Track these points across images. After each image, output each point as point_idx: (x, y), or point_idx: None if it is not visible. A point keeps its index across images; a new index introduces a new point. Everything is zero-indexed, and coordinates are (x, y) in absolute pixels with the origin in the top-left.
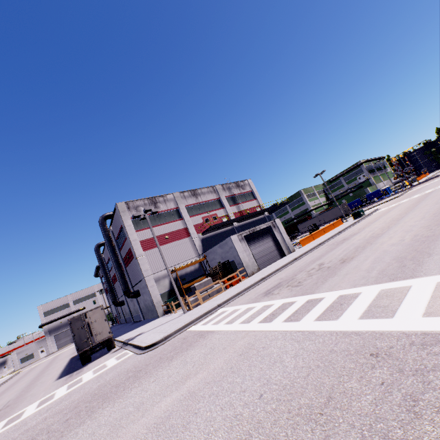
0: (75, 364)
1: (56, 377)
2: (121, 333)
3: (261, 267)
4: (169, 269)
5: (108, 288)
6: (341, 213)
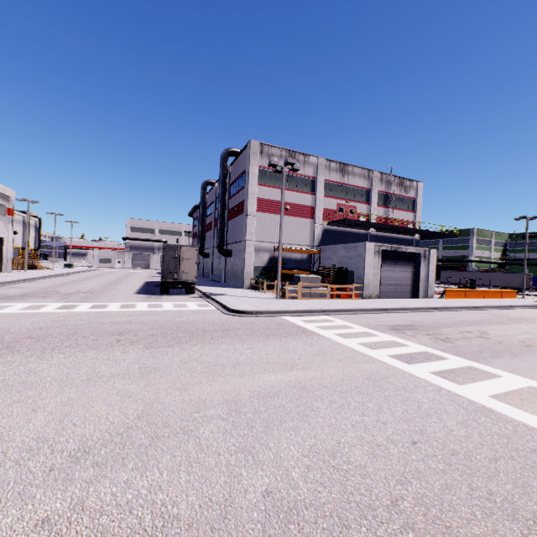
0: (152, 288)
1: (135, 291)
2: (199, 283)
3: (382, 295)
4: (274, 244)
5: (200, 233)
6: (515, 284)
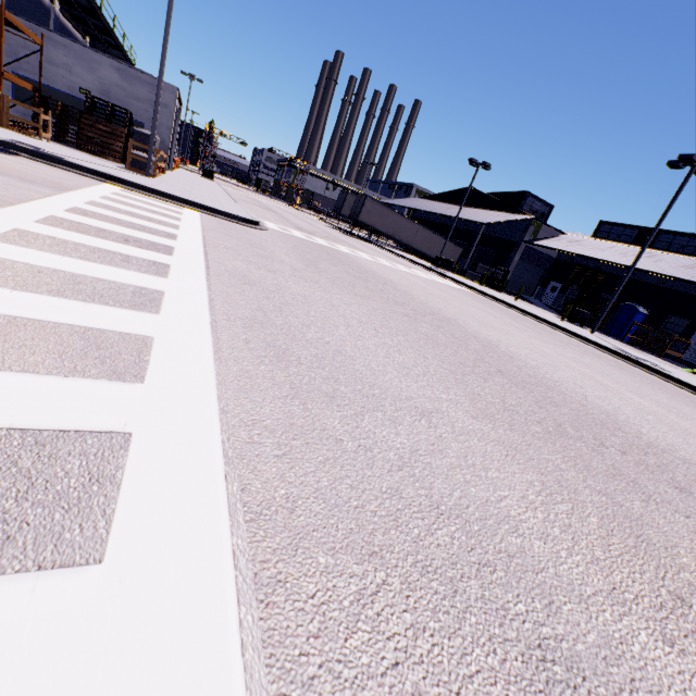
0: None
1: None
2: None
3: None
4: None
5: None
6: None
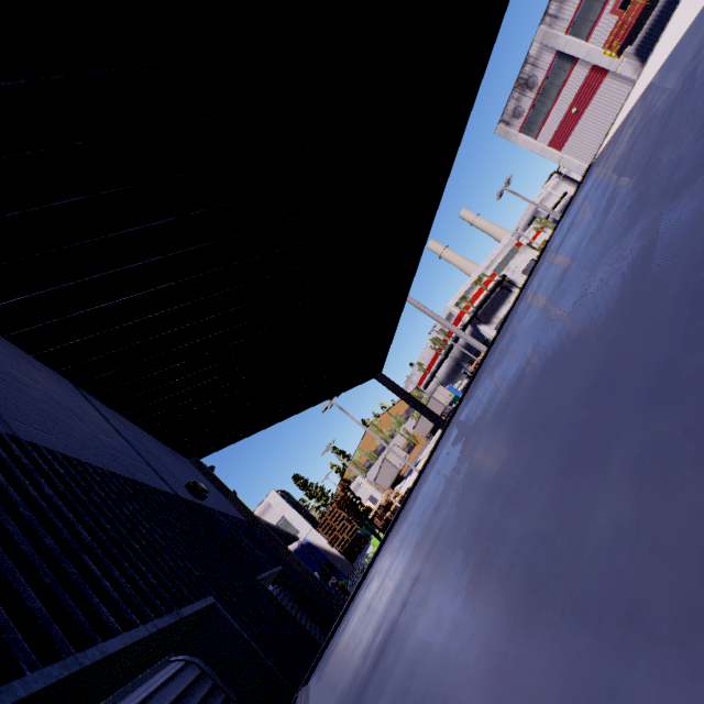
0: None
1: None
2: None
3: None
4: None
5: None
6: None
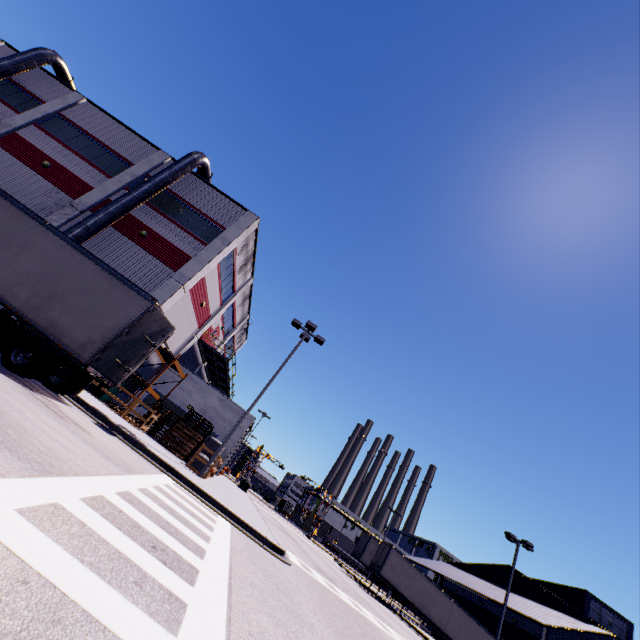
0: None
1: None
2: None
3: None
4: None
5: None
6: None
